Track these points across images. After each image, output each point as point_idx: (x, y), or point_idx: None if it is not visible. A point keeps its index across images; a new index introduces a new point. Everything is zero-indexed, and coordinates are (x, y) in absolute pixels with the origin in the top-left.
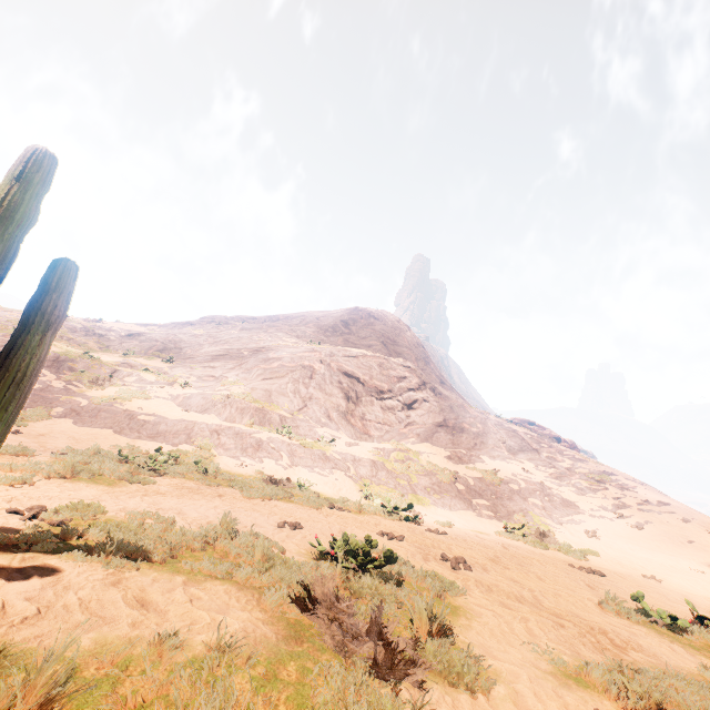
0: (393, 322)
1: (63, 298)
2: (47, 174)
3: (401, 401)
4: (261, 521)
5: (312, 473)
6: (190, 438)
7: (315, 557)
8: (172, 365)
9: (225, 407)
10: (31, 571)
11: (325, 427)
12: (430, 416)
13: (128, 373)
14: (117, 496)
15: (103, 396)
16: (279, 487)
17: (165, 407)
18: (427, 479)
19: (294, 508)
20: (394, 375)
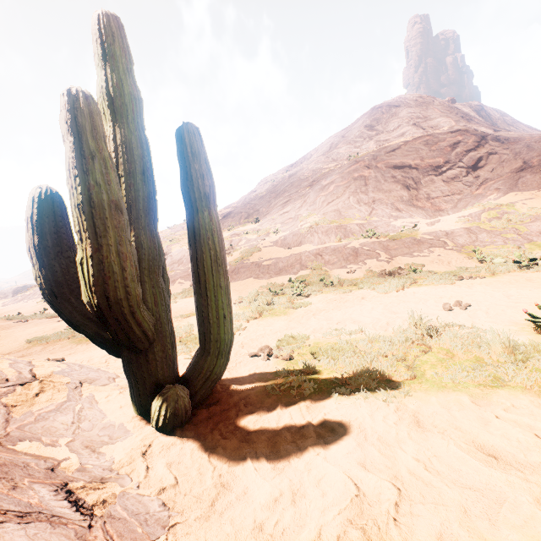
0: (415, 100)
1: (203, 166)
2: (121, 41)
3: (462, 166)
4: (425, 310)
5: (412, 258)
6: (302, 266)
7: (536, 331)
8: (260, 223)
9: (313, 235)
10: (329, 424)
11: (399, 219)
12: (504, 166)
13: (238, 240)
14: (298, 321)
15: (234, 259)
16: (396, 278)
17: (274, 251)
18: (539, 224)
19: (432, 290)
20: (445, 146)
